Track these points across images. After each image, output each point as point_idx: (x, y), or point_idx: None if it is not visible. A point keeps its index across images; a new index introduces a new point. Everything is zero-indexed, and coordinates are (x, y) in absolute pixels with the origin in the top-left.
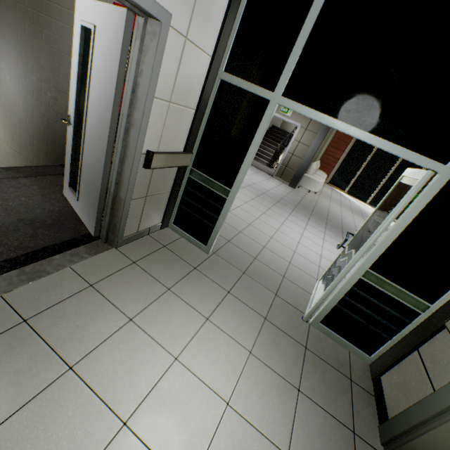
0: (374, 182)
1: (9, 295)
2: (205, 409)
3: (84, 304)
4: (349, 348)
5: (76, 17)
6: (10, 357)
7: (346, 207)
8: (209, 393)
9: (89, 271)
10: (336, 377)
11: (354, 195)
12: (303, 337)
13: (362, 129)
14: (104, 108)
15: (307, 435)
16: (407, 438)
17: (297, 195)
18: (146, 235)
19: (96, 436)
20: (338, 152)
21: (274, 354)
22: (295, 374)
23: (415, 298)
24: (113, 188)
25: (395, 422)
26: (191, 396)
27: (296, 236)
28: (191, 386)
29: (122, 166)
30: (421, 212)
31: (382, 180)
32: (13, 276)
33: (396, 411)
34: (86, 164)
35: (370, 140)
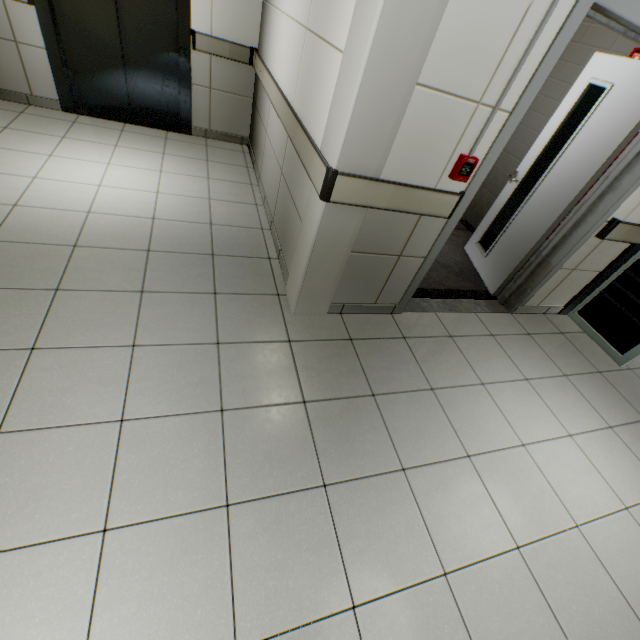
0: None
1: (439, 315)
2: (598, 492)
3: (487, 347)
4: None
5: (582, 74)
6: (446, 354)
7: None
8: (604, 485)
9: (489, 323)
10: None
11: None
12: None
13: None
14: (581, 170)
15: None
16: None
17: None
18: (540, 314)
19: (502, 436)
20: None
21: None
22: None
23: None
24: (546, 251)
25: None
26: (583, 472)
27: None
28: (584, 465)
29: (571, 231)
30: None
31: None
32: (439, 303)
33: None
34: (517, 223)
35: None
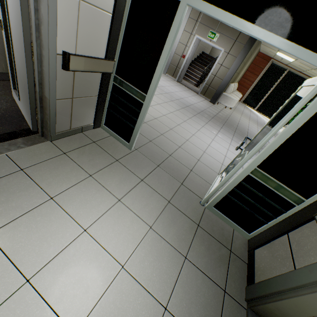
0: (279, 102)
1: None
2: (102, 271)
3: (12, 184)
4: (234, 227)
5: None
6: None
7: (254, 121)
8: (108, 258)
9: (23, 158)
10: (219, 248)
11: (261, 112)
12: (198, 217)
13: (267, 30)
14: (15, 4)
15: (185, 292)
16: (266, 300)
17: (215, 110)
18: (80, 133)
19: None
20: (253, 77)
21: (171, 229)
22: (185, 245)
23: (293, 193)
24: (38, 87)
25: (259, 287)
26: (92, 260)
27: (208, 140)
28: (94, 252)
29: (41, 66)
30: (312, 117)
31: (286, 100)
32: None
33: (262, 278)
34: (17, 66)
35: (274, 41)
